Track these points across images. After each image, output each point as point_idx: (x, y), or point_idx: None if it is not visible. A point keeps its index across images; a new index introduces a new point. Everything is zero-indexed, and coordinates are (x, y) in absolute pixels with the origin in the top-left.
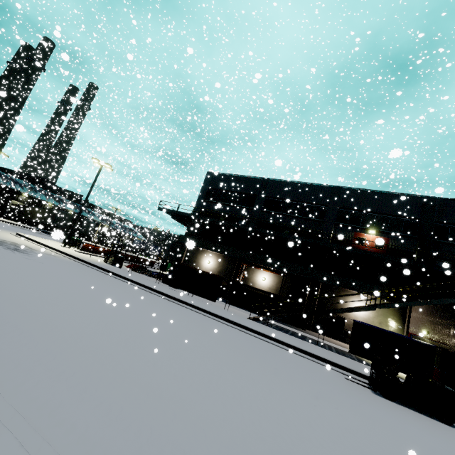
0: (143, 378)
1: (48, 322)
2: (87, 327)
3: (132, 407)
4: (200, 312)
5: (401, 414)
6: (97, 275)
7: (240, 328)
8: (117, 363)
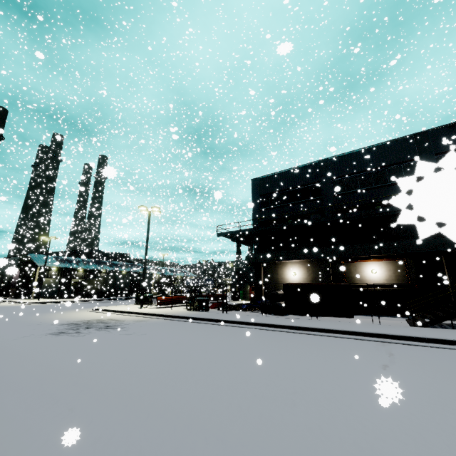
0: None
1: None
2: (364, 452)
3: None
4: (366, 338)
5: None
6: (205, 329)
7: (448, 346)
8: None
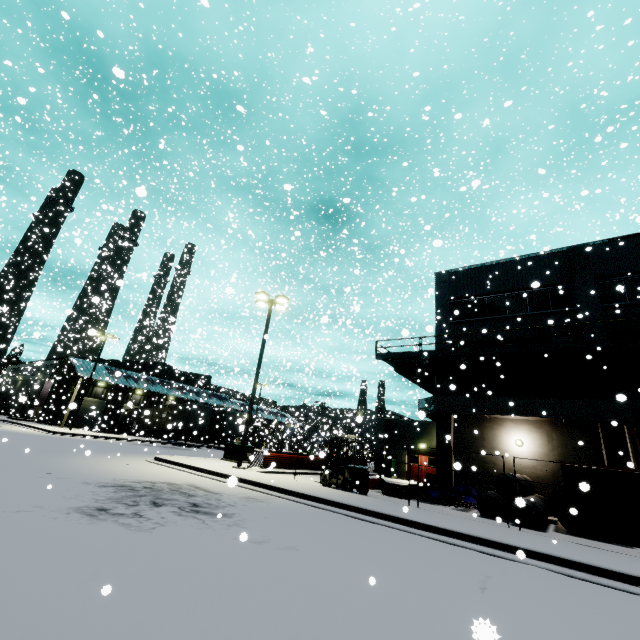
0: None
1: None
2: None
3: None
4: None
5: None
6: (418, 549)
7: None
8: None
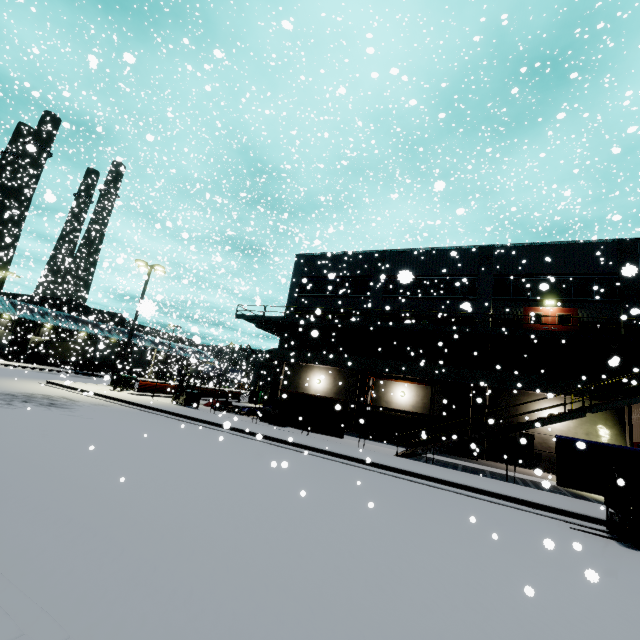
0: (294, 581)
1: (127, 510)
2: (184, 508)
3: (297, 637)
4: (328, 457)
5: None
6: (170, 424)
7: (392, 473)
8: (247, 562)
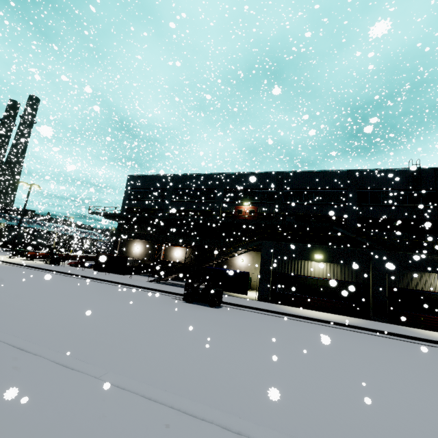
0: (6, 301)
1: None
2: None
3: None
4: (101, 281)
5: (182, 306)
6: (27, 272)
7: (125, 286)
8: None
